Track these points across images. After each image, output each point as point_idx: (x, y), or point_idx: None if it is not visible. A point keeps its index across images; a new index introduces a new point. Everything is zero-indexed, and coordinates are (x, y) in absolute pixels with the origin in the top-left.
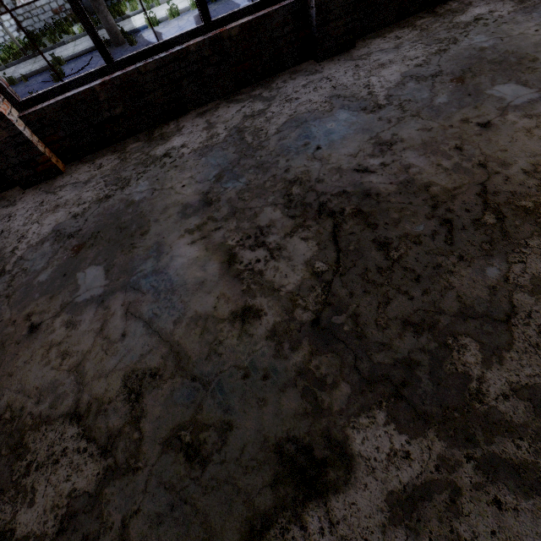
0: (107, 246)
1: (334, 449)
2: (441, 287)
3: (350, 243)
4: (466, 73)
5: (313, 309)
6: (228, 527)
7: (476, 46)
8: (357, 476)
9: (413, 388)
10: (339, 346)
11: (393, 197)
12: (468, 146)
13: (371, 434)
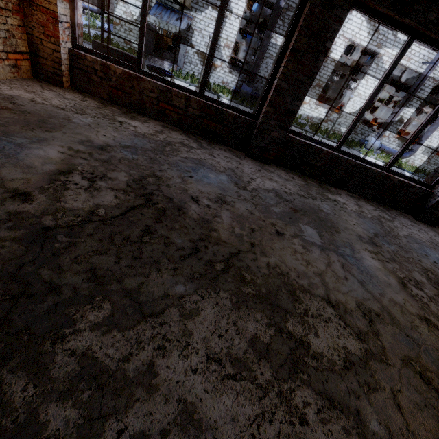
0: (315, 222)
1: None
2: None
3: None
4: None
5: None
6: None
7: None
8: None
9: None
10: None
11: None
12: None
13: None
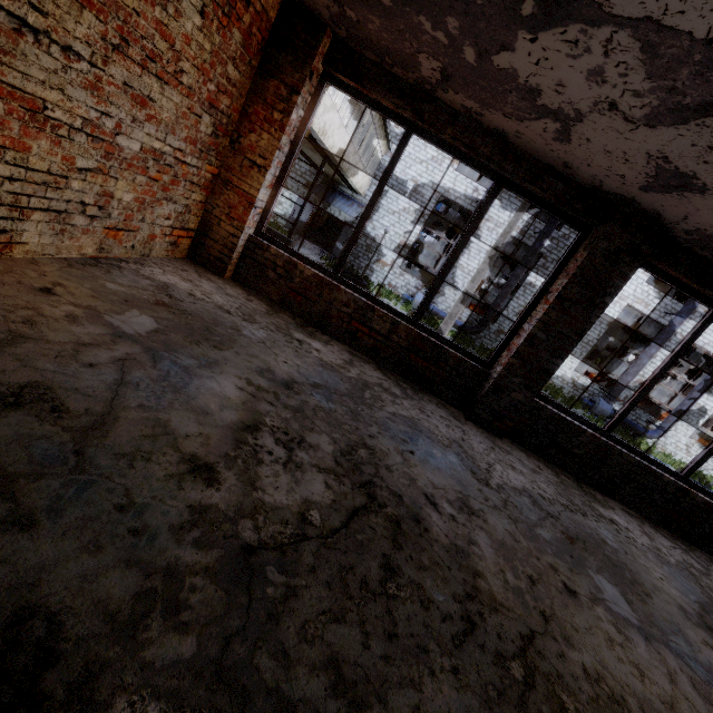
0: (607, 568)
1: None
2: None
3: None
4: None
5: None
6: None
7: None
8: None
9: None
10: None
11: None
12: None
13: None
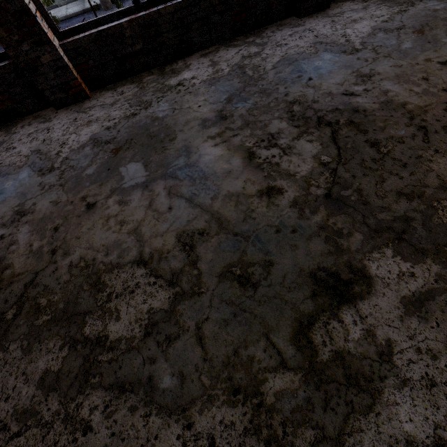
0: (142, 149)
1: (356, 273)
2: (424, 170)
3: (347, 143)
4: (424, 27)
5: (324, 187)
6: (282, 324)
7: (430, 8)
8: (376, 289)
9: (411, 234)
10: (349, 210)
11: (377, 112)
12: (433, 77)
13: (383, 263)
